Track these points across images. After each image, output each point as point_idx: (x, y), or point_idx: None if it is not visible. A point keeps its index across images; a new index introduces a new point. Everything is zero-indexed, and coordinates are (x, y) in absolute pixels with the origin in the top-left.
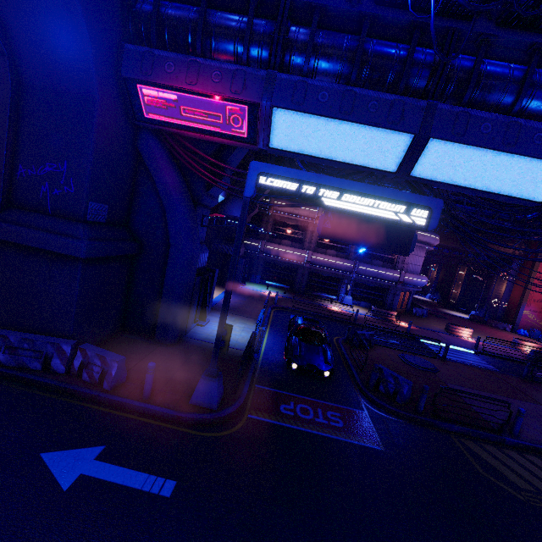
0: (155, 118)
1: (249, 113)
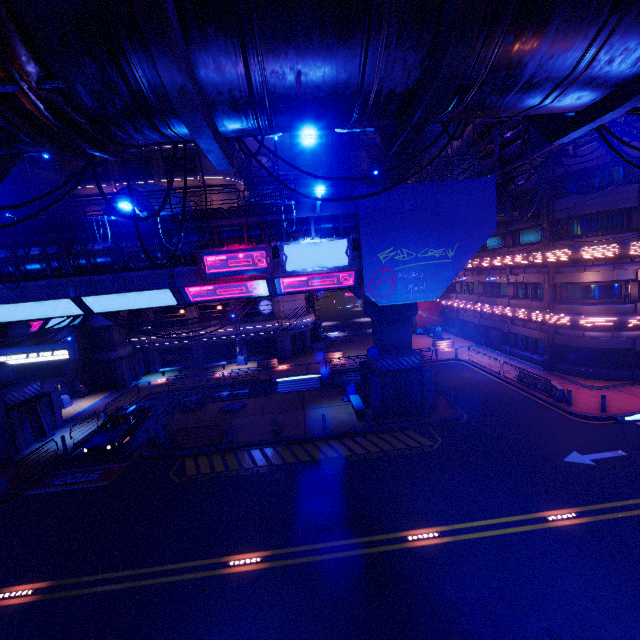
0: None
1: None
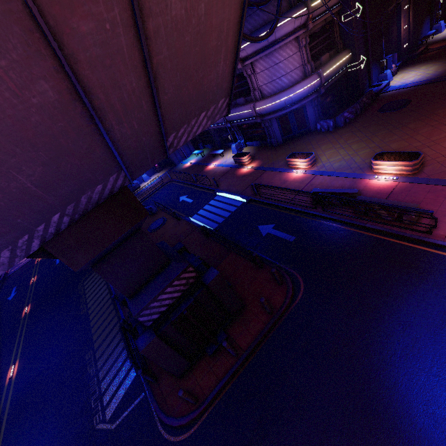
0: None
1: None
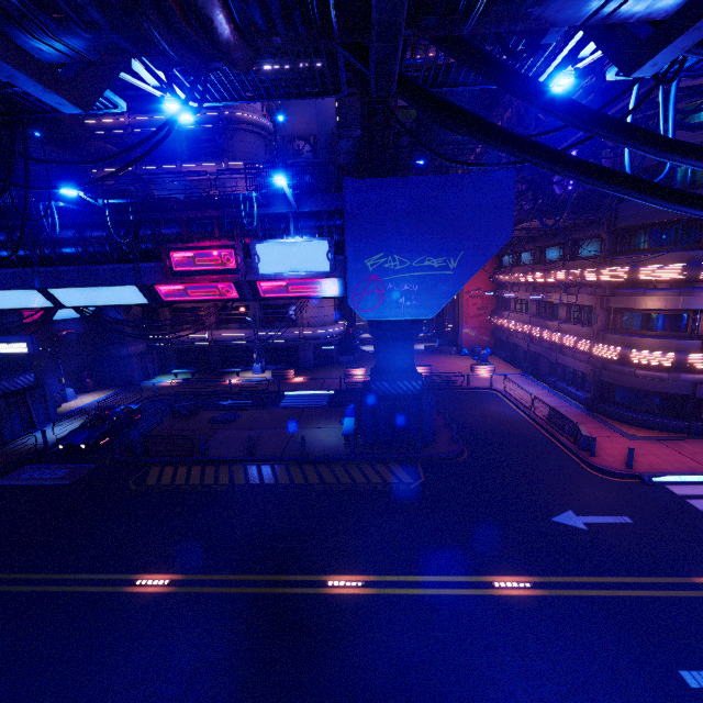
0: None
1: None
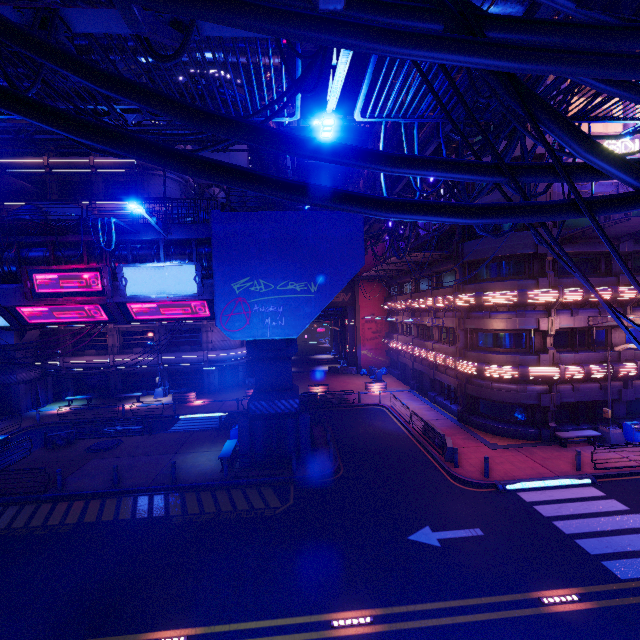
0: None
1: None
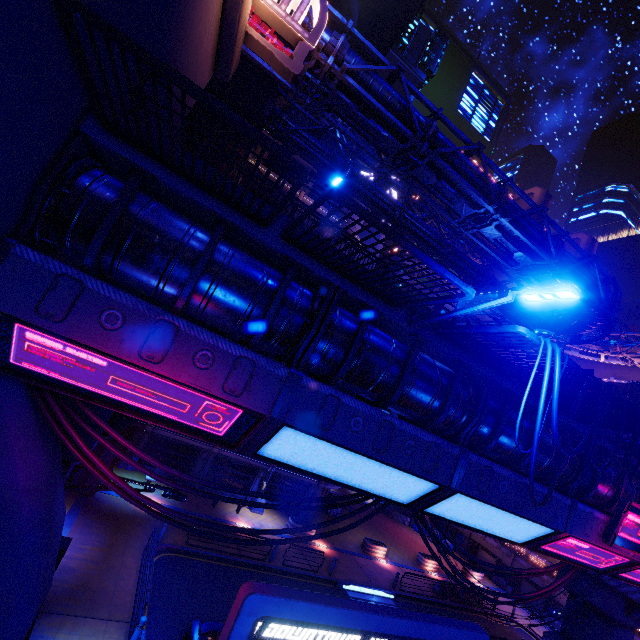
0: (35, 370)
1: (241, 417)
